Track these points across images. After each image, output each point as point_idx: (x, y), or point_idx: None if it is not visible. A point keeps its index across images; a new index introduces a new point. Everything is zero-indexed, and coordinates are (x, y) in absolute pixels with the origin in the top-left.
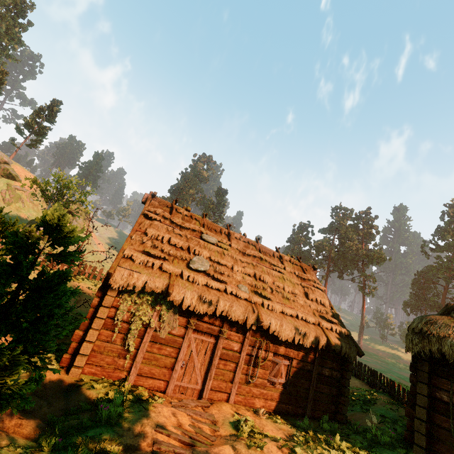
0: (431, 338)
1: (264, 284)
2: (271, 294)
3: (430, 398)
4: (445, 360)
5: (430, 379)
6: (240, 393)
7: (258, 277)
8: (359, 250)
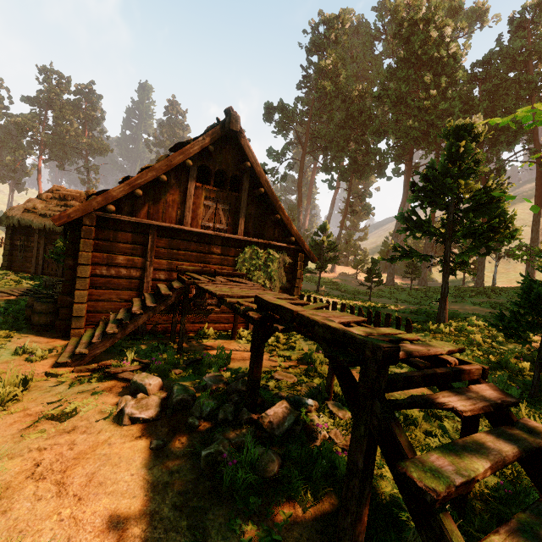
0: (10, 217)
1: None
2: None
3: (14, 245)
4: (21, 227)
5: (14, 237)
6: None
7: None
8: (79, 137)
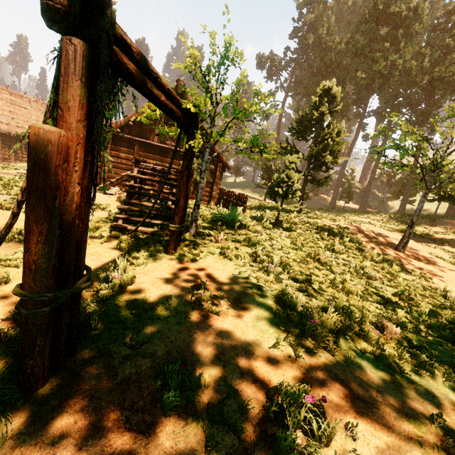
0: None
1: (17, 117)
2: (23, 121)
3: None
4: None
5: None
6: (17, 160)
7: (13, 112)
8: None
